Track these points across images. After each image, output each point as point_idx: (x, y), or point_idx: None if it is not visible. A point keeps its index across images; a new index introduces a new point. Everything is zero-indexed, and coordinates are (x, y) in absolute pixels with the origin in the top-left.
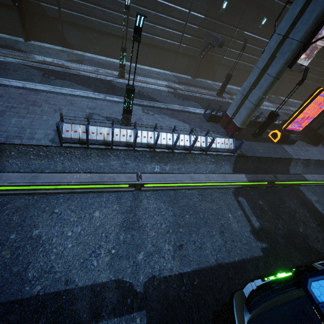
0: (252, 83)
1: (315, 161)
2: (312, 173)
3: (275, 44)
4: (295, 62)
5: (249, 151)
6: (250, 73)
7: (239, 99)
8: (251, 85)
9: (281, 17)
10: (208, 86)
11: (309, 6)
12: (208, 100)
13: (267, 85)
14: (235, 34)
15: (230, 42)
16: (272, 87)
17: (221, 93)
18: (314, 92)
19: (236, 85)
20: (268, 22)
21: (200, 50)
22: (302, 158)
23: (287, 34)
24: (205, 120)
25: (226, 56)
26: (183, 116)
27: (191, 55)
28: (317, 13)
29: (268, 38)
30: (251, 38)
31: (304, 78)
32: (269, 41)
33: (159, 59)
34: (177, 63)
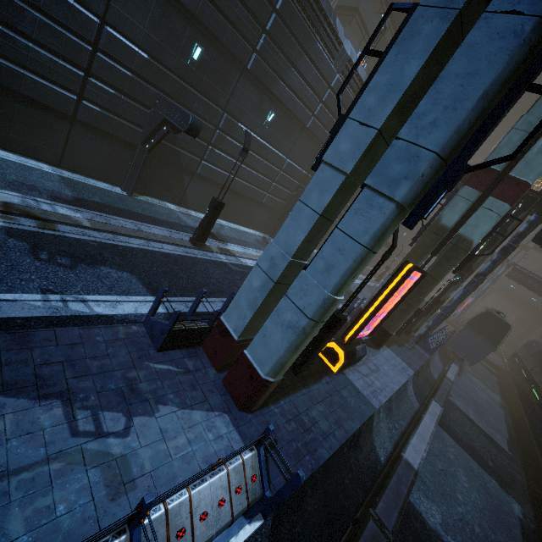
0: (295, 249)
1: (395, 392)
2: (409, 437)
3: (357, 150)
4: (428, 213)
5: (301, 445)
6: (253, 201)
7: (258, 288)
8: (293, 255)
9: (294, 120)
10: (169, 217)
11: (450, 60)
12: (169, 261)
13: (347, 268)
14: (222, 121)
15: (213, 134)
16: (357, 273)
17: (203, 239)
18: (399, 271)
19: (229, 220)
20: (277, 121)
21: (144, 132)
22: (385, 400)
23: (386, 130)
24: (154, 347)
25: (206, 161)
26: (42, 351)
27: (118, 138)
28: (488, 82)
29: (277, 147)
30: (252, 140)
31: (395, 244)
32: (335, 139)
33: (0, 122)
34: (77, 147)
